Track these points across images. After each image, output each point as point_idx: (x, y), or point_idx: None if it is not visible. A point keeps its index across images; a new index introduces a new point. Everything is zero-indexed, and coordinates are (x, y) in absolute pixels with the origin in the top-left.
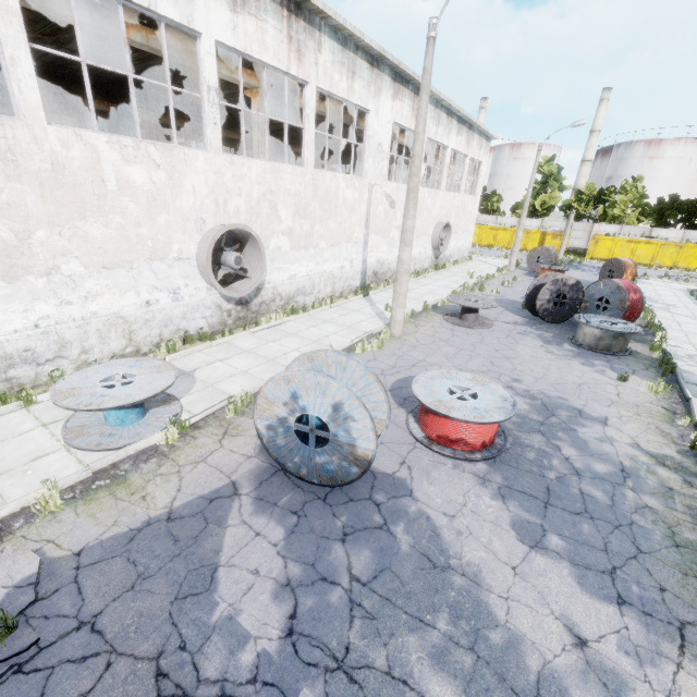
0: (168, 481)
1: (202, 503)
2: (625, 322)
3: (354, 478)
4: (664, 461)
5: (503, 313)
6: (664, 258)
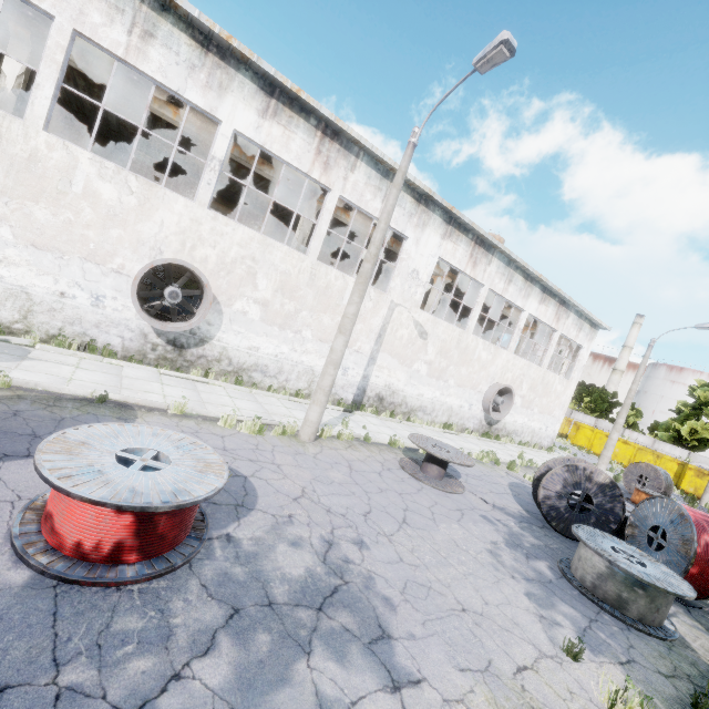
0: None
1: None
2: (670, 573)
3: None
4: None
5: (502, 494)
6: None
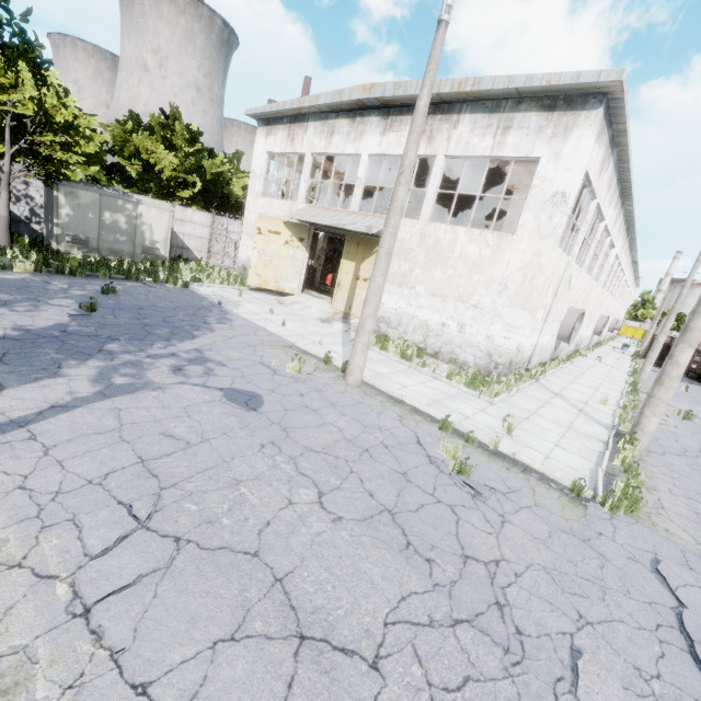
0: None
1: None
2: None
3: None
4: None
5: None
6: None
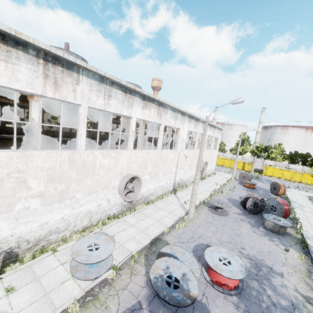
0: (114, 299)
1: (129, 312)
2: (284, 220)
3: (188, 304)
4: (309, 300)
5: (232, 207)
6: (296, 178)
